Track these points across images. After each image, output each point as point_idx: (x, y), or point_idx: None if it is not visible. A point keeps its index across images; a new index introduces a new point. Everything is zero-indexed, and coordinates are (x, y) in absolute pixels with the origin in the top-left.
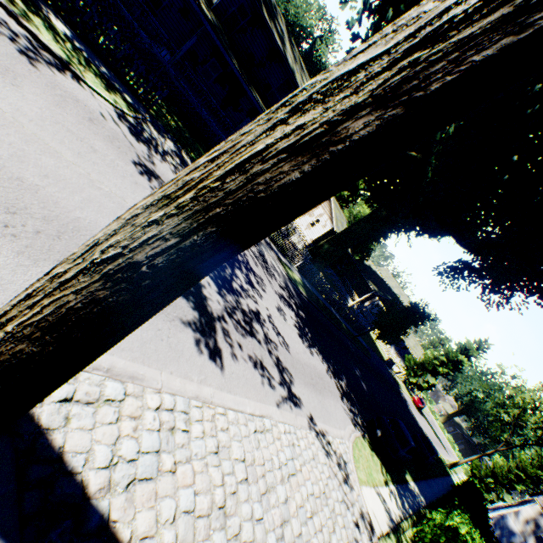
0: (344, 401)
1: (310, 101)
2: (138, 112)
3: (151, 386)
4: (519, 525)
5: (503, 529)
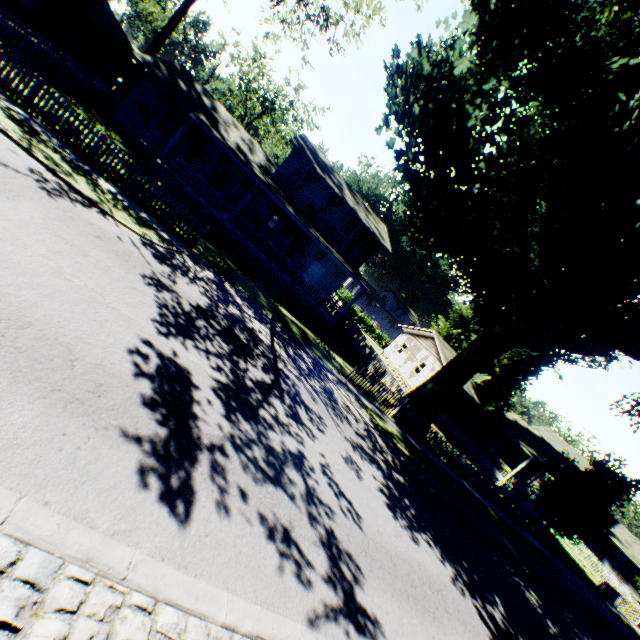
0: None
1: None
2: (174, 246)
3: None
4: None
5: None
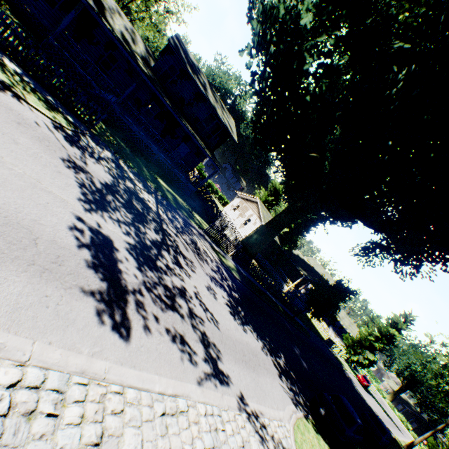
0: (283, 379)
1: None
2: (78, 128)
3: (11, 357)
4: None
5: None
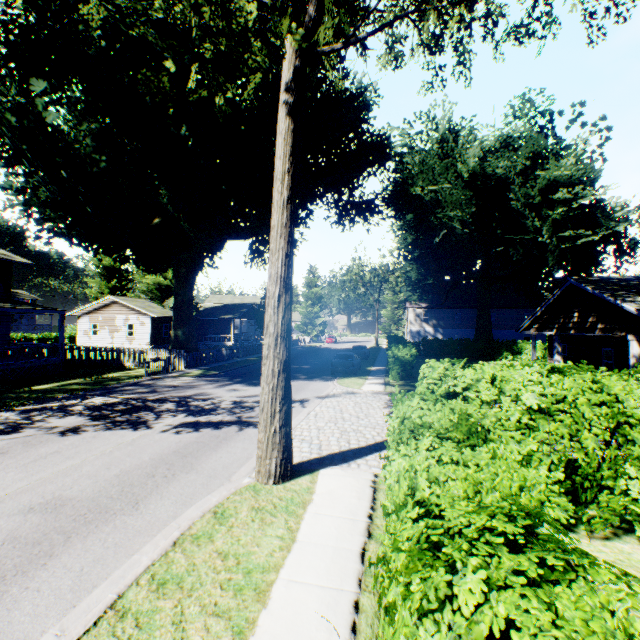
0: (314, 380)
1: (278, 304)
2: None
3: None
4: (416, 326)
5: (416, 336)
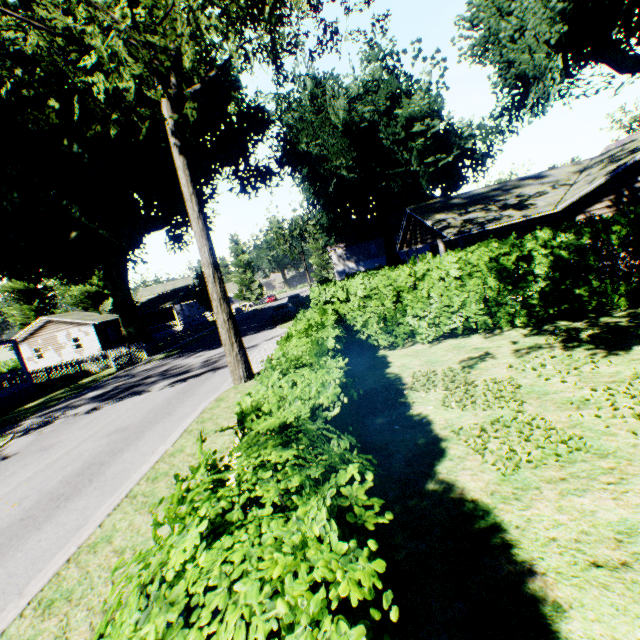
0: (261, 332)
1: (214, 280)
2: None
3: None
4: (341, 265)
5: (343, 274)
